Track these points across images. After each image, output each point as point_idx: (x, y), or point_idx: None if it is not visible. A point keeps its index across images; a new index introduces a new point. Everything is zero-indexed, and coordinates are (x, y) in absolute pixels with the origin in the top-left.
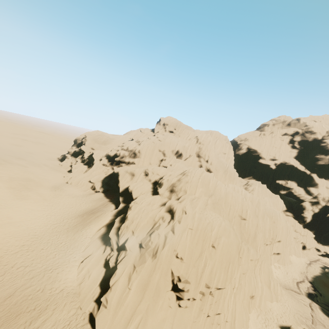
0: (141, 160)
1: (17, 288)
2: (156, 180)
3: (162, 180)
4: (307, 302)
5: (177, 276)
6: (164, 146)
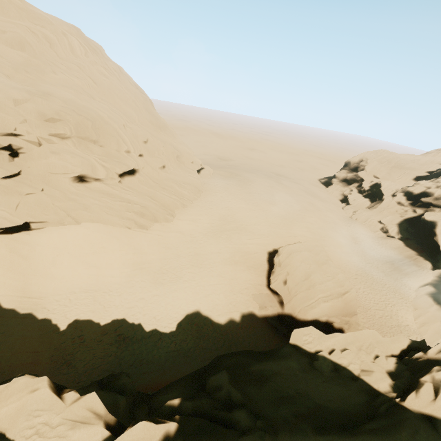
0: None
1: (370, 306)
2: None
3: None
4: None
5: None
6: None
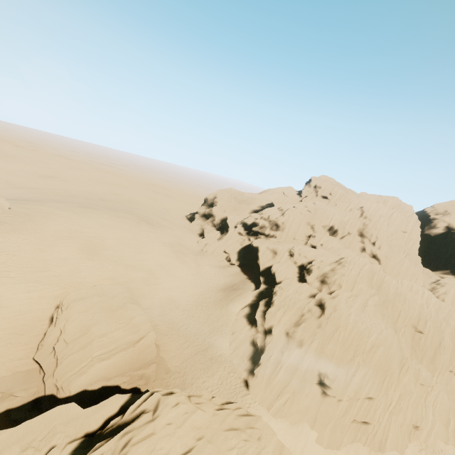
0: (283, 234)
1: (189, 343)
2: (303, 264)
3: (310, 265)
4: None
5: (325, 372)
6: (315, 220)
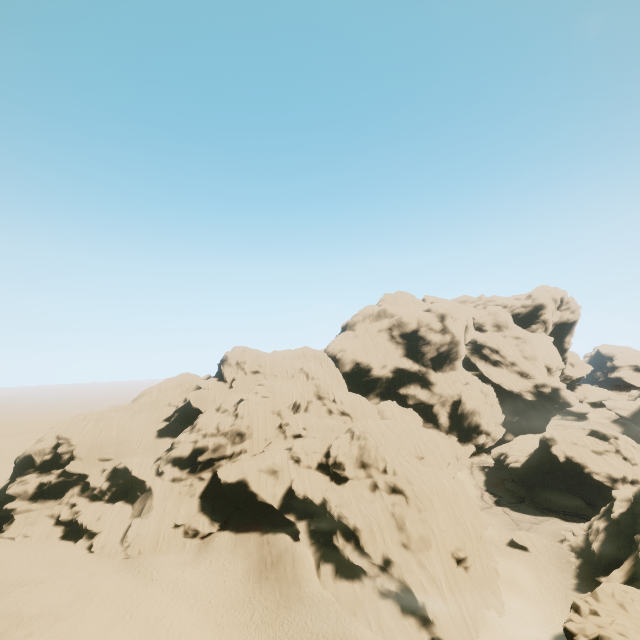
0: (254, 440)
1: None
2: (320, 462)
3: (333, 458)
4: (500, 511)
5: (455, 548)
6: (278, 404)
